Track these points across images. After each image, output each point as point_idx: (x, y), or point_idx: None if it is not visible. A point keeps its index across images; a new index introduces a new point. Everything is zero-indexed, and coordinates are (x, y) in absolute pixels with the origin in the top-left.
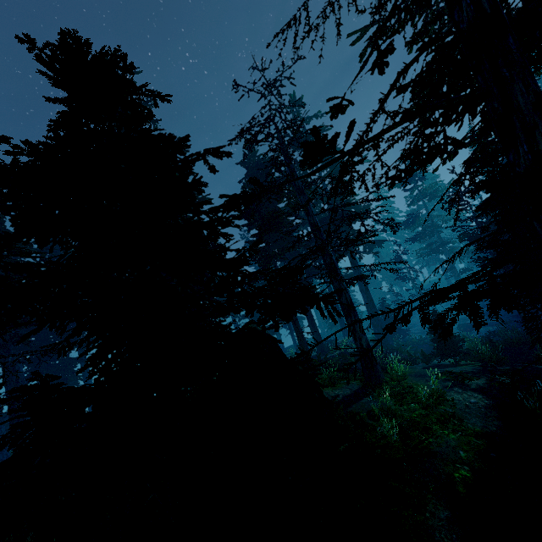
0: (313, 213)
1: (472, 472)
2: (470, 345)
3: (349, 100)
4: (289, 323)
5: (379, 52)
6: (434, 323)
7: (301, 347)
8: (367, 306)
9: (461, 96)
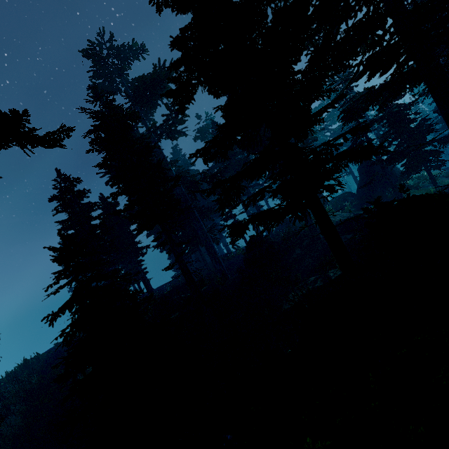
0: None
1: (447, 174)
2: None
3: None
4: None
5: None
6: None
7: (357, 183)
8: None
9: None
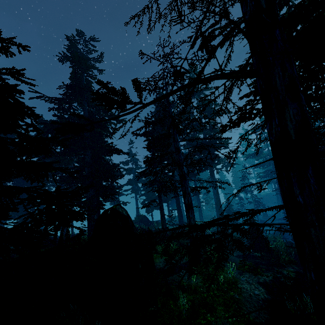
0: (177, 140)
1: None
2: (274, 245)
3: (186, 69)
4: (168, 204)
5: (204, 37)
6: (169, 255)
7: (162, 224)
8: (216, 204)
9: (234, 72)
